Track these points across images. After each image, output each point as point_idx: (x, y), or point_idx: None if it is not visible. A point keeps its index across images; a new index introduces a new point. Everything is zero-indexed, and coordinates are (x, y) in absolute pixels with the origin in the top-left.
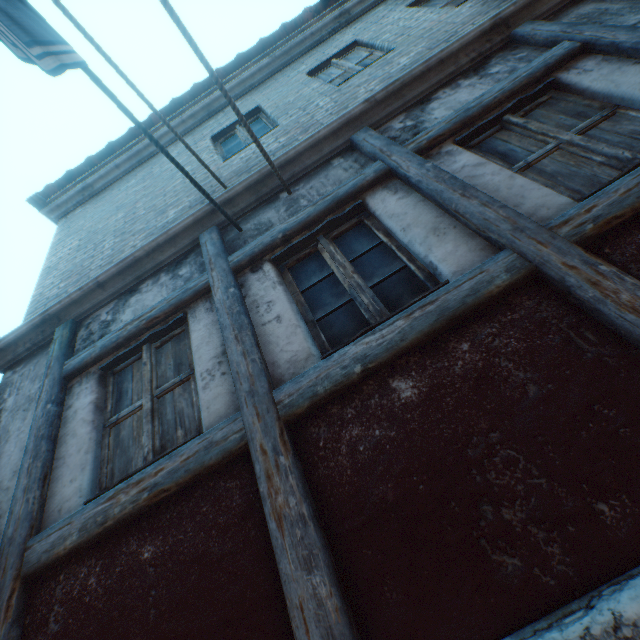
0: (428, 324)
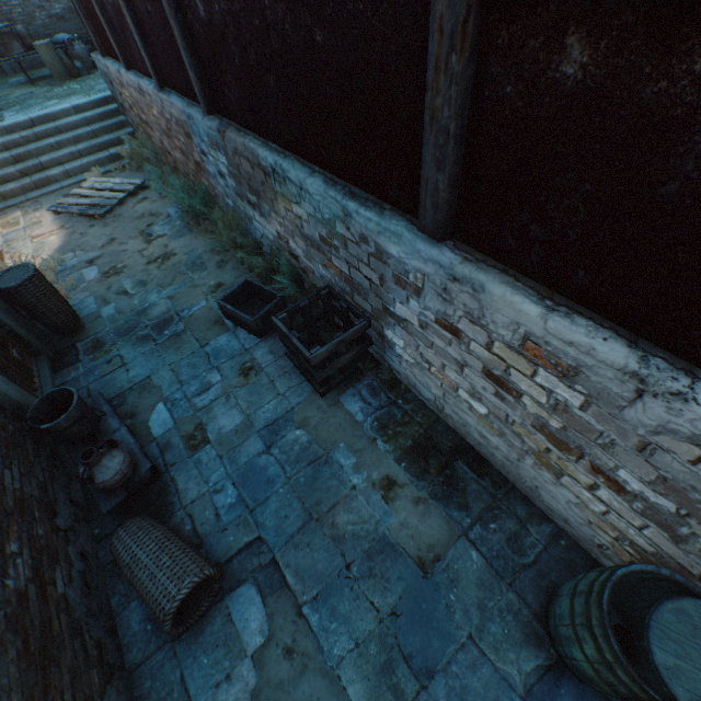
0: None
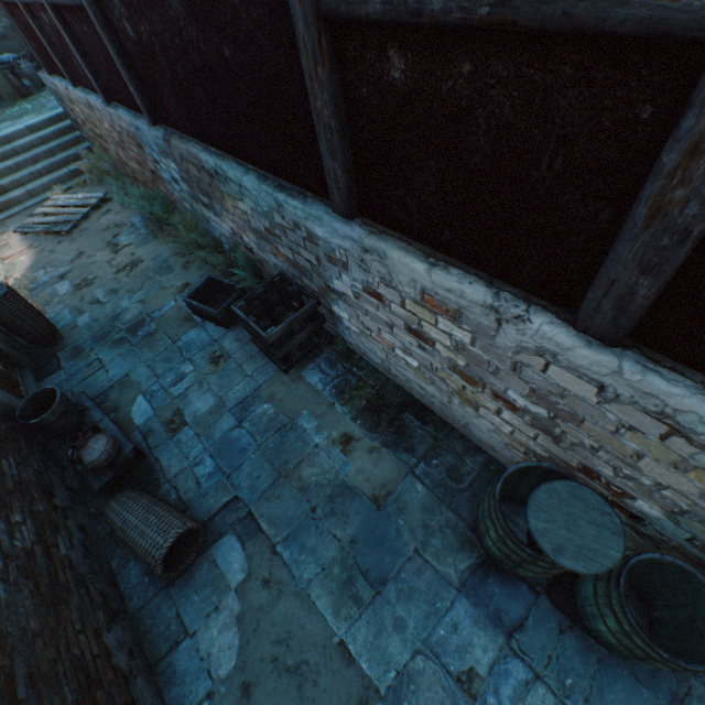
0: (33, 1)
